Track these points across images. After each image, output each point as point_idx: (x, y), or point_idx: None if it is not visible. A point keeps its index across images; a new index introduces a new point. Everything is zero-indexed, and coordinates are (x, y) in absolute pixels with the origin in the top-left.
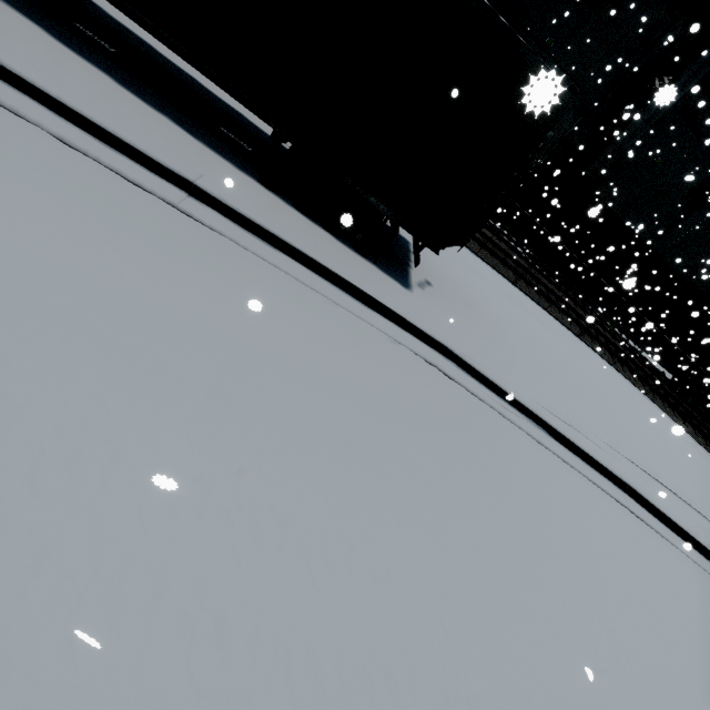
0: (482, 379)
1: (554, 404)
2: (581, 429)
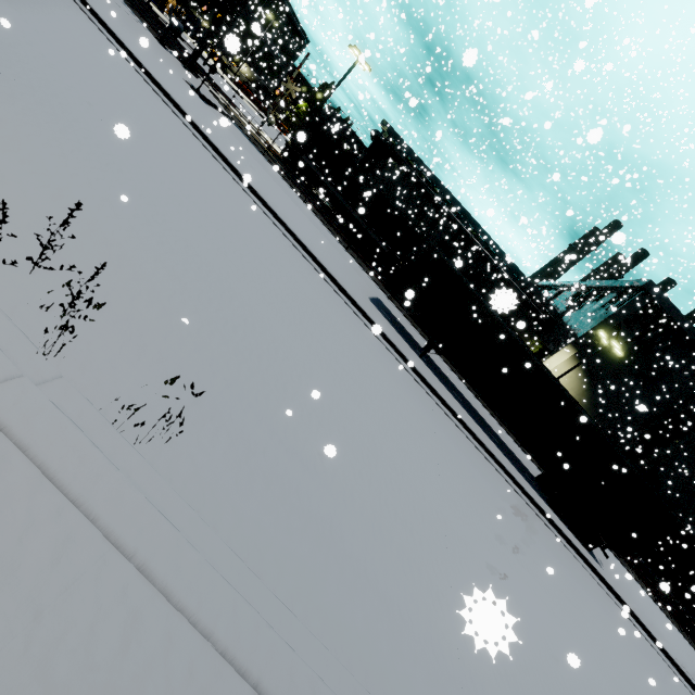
0: (644, 628)
1: (673, 652)
2: (691, 673)
